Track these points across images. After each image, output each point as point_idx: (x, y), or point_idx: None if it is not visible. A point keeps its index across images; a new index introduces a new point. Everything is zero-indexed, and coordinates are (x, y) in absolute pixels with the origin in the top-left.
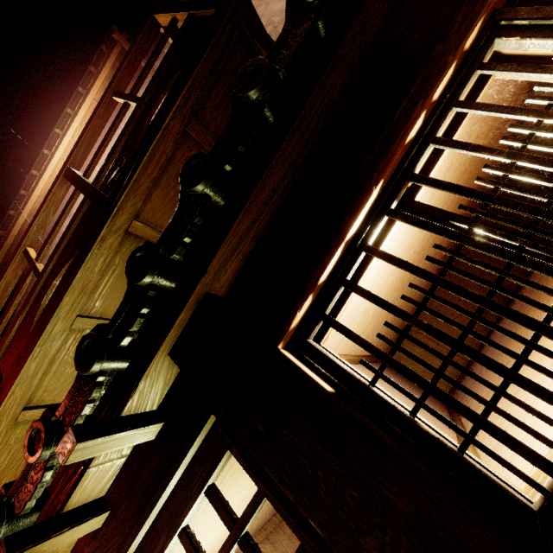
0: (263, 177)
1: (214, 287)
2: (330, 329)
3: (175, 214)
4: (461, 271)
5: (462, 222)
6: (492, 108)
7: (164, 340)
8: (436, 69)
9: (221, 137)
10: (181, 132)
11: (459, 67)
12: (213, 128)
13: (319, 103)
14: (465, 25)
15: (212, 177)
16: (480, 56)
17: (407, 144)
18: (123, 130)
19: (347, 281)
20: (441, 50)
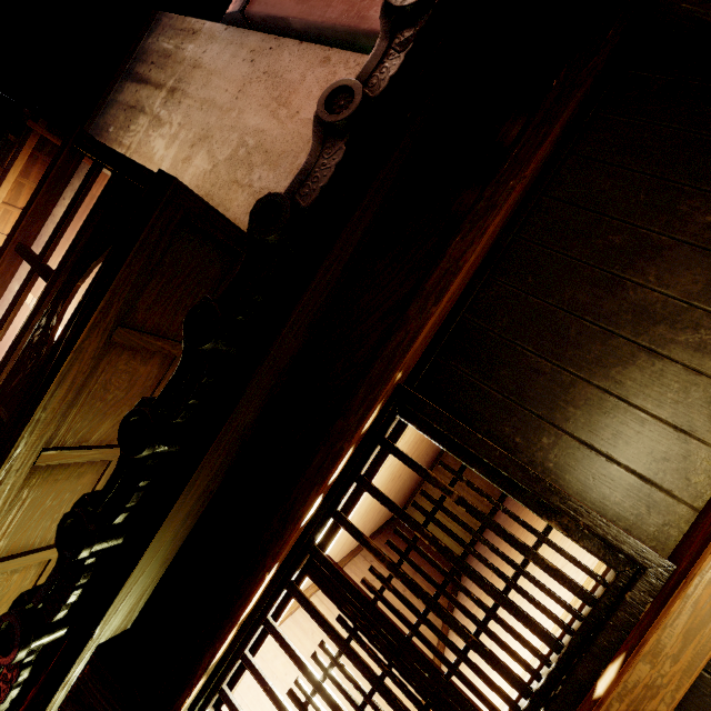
0: (158, 532)
1: (111, 632)
2: (233, 690)
3: (55, 568)
4: (337, 684)
5: (344, 627)
6: (384, 501)
7: (46, 708)
8: (334, 451)
9: (108, 484)
10: (102, 345)
11: (361, 441)
12: (152, 323)
13: (225, 442)
14: (363, 408)
15: (92, 546)
16: (383, 431)
17: (305, 523)
18: (28, 320)
19: (245, 655)
20: (341, 429)
